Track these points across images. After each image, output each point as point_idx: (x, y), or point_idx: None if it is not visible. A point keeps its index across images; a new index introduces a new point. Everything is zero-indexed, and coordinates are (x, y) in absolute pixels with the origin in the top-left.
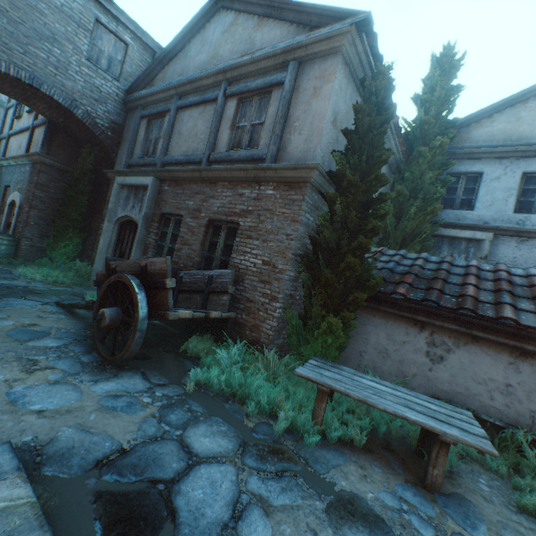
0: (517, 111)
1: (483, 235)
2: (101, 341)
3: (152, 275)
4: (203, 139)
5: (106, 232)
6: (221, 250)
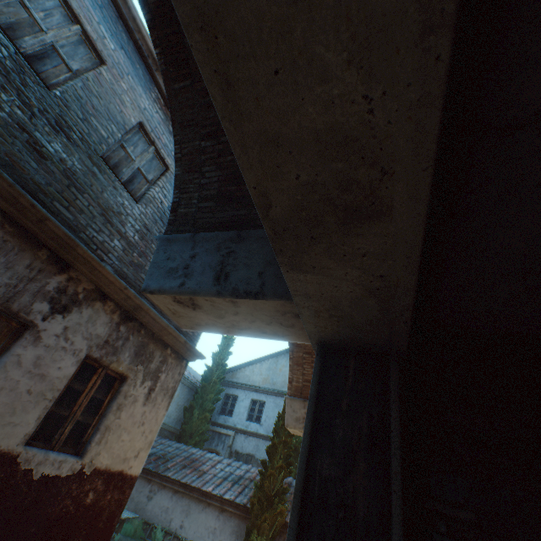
0: (254, 367)
1: (231, 432)
2: None
3: None
4: None
5: None
6: None
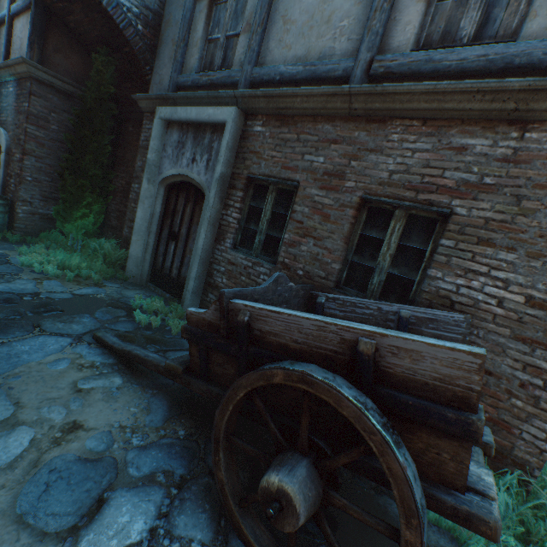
0: None
1: None
2: (243, 506)
3: (394, 379)
4: (348, 28)
5: (146, 198)
6: (391, 256)
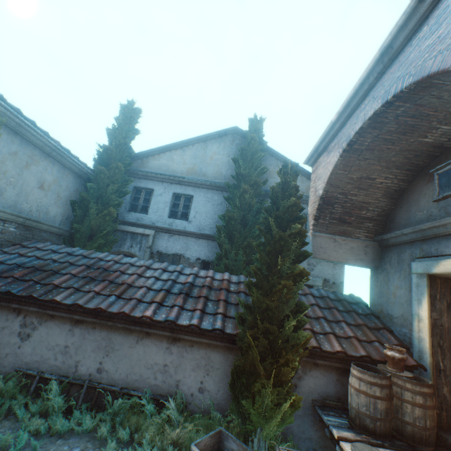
0: (173, 155)
1: (150, 232)
2: None
3: None
4: None
5: None
6: None
